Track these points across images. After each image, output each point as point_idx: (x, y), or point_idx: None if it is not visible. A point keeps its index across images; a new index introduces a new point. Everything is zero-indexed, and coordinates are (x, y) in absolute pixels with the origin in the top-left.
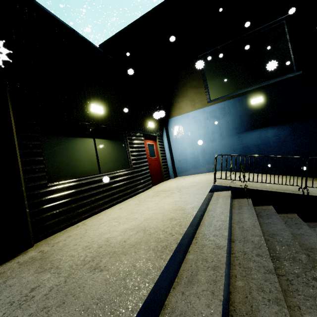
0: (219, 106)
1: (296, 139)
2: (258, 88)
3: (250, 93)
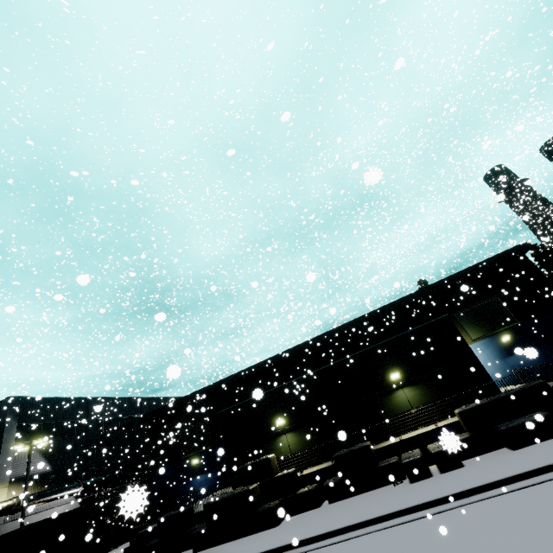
0: (481, 343)
1: (539, 358)
2: (501, 331)
3: (497, 334)
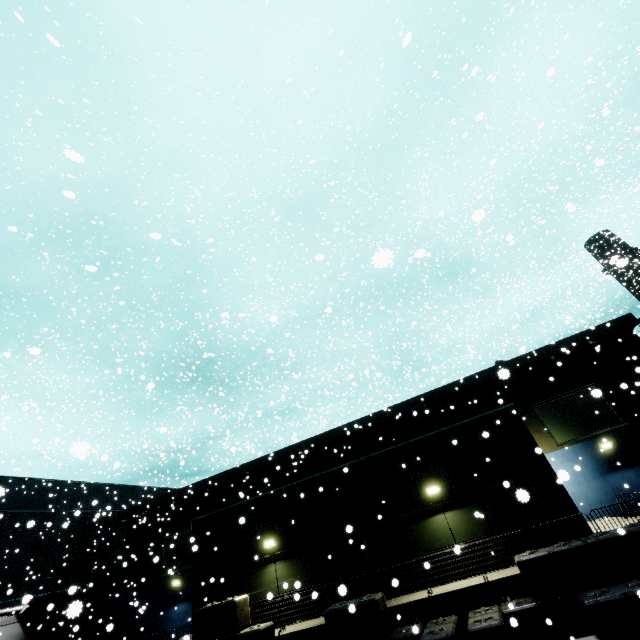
0: (569, 449)
1: None
2: (599, 434)
3: (594, 438)
